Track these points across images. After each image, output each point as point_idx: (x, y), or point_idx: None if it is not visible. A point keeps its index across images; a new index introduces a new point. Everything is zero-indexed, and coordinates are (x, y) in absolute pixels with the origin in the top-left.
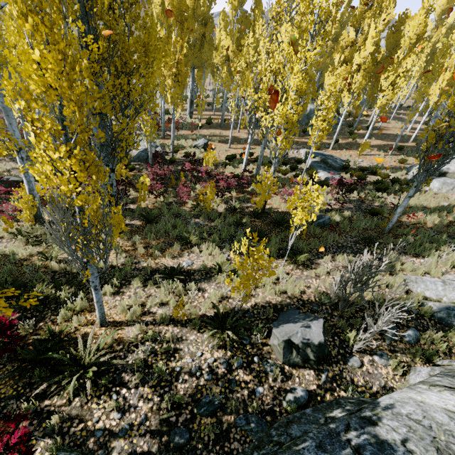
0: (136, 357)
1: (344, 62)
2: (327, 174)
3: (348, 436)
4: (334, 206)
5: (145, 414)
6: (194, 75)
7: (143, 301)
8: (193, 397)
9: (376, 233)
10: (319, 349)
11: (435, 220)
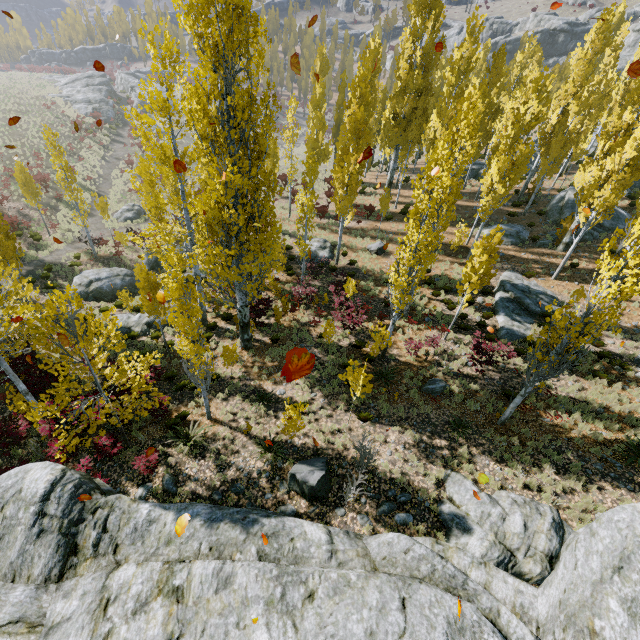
0: (216, 446)
1: (609, 154)
2: (506, 322)
3: (251, 514)
4: (473, 371)
5: (207, 477)
6: (398, 152)
7: (237, 411)
8: (232, 481)
9: (485, 420)
10: (311, 489)
11: (589, 431)
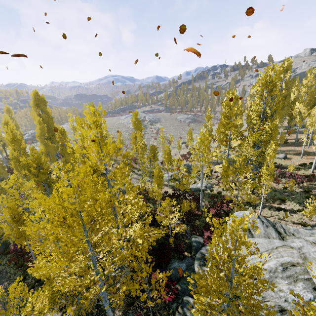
0: None
1: None
2: None
3: None
4: None
5: None
6: None
7: (270, 213)
8: None
9: None
10: None
11: None
